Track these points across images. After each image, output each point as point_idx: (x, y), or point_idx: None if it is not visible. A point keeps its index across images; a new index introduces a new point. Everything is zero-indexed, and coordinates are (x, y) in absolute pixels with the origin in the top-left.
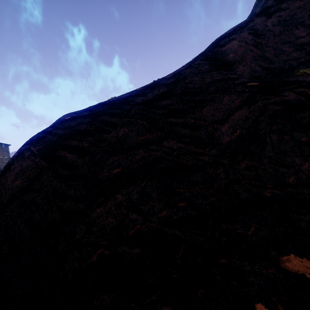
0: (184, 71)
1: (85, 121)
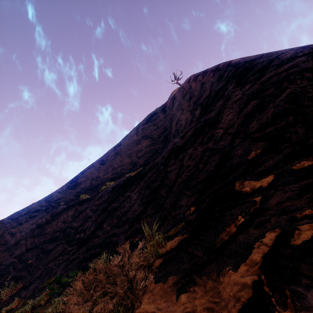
0: (57, 190)
1: None
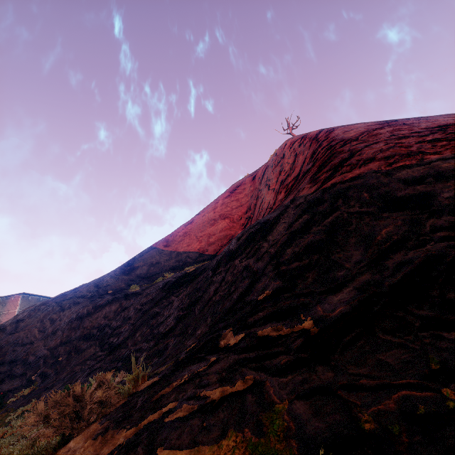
0: (110, 273)
1: (26, 313)
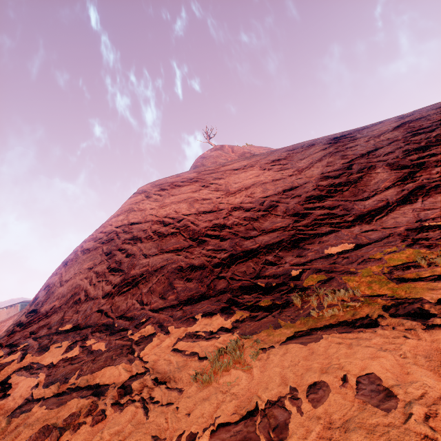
0: None
1: None
